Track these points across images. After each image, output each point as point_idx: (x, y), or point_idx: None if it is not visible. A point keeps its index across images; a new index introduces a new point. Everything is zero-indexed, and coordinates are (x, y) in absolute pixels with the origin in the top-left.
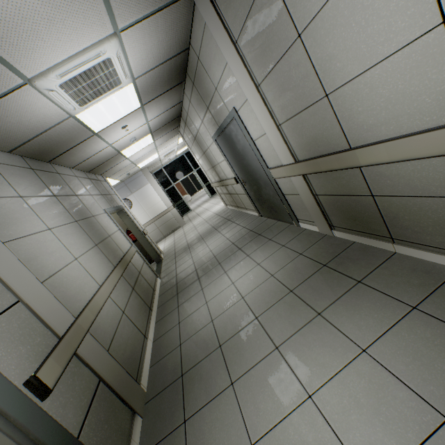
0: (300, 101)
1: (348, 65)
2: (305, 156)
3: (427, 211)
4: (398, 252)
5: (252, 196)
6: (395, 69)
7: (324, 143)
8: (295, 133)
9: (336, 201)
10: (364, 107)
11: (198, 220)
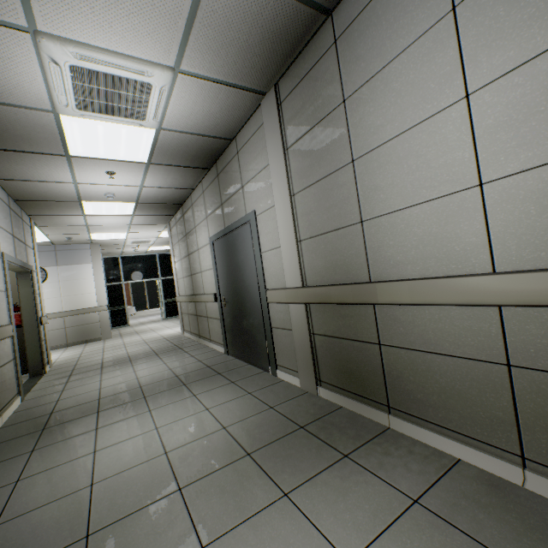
0: (332, 221)
1: (391, 199)
2: (317, 282)
3: (436, 372)
4: (392, 426)
5: (227, 322)
6: (433, 212)
7: (343, 271)
8: (314, 253)
9: (336, 345)
10: (396, 241)
11: (134, 338)
